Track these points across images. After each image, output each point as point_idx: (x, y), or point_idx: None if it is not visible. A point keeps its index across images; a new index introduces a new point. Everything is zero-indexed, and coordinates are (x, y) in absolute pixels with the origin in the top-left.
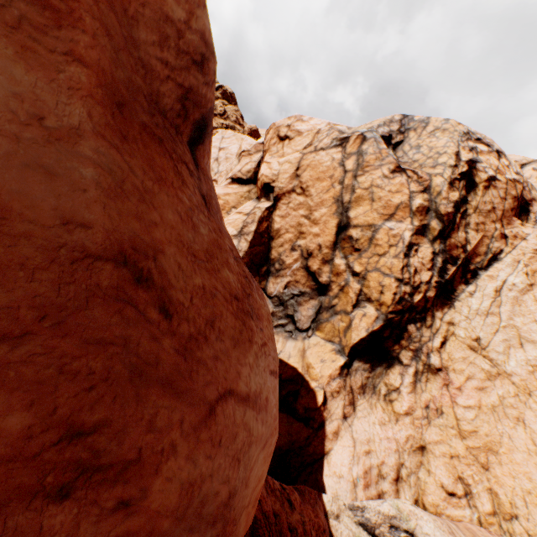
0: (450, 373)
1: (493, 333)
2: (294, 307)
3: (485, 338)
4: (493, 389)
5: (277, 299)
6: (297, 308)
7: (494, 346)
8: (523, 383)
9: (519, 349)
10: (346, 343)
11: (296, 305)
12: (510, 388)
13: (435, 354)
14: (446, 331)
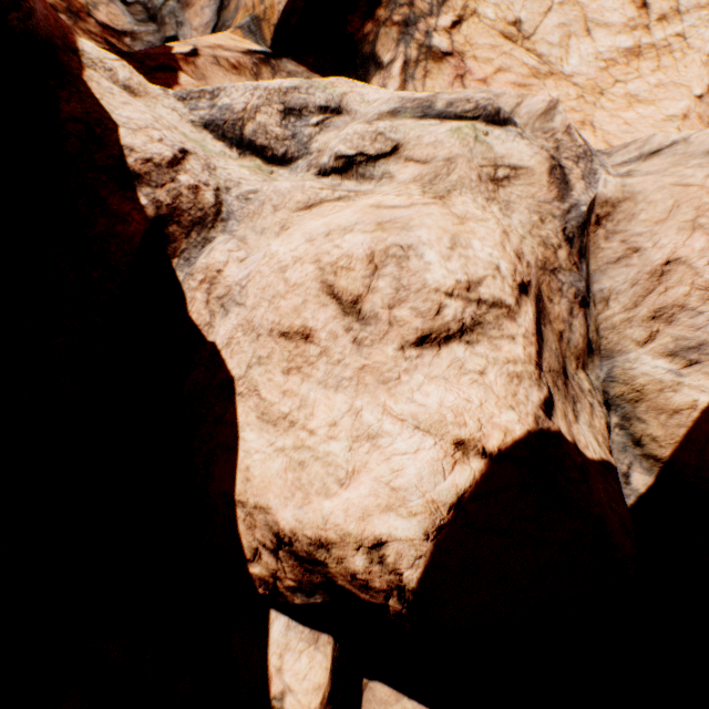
0: (468, 62)
1: (544, 14)
2: (178, 17)
3: (530, 22)
4: (543, 90)
5: (142, 10)
6: (182, 17)
7: (545, 36)
8: (592, 82)
9: (586, 39)
10: (266, 15)
11: (180, 11)
12: (571, 91)
13: (442, 35)
14: (463, 10)
